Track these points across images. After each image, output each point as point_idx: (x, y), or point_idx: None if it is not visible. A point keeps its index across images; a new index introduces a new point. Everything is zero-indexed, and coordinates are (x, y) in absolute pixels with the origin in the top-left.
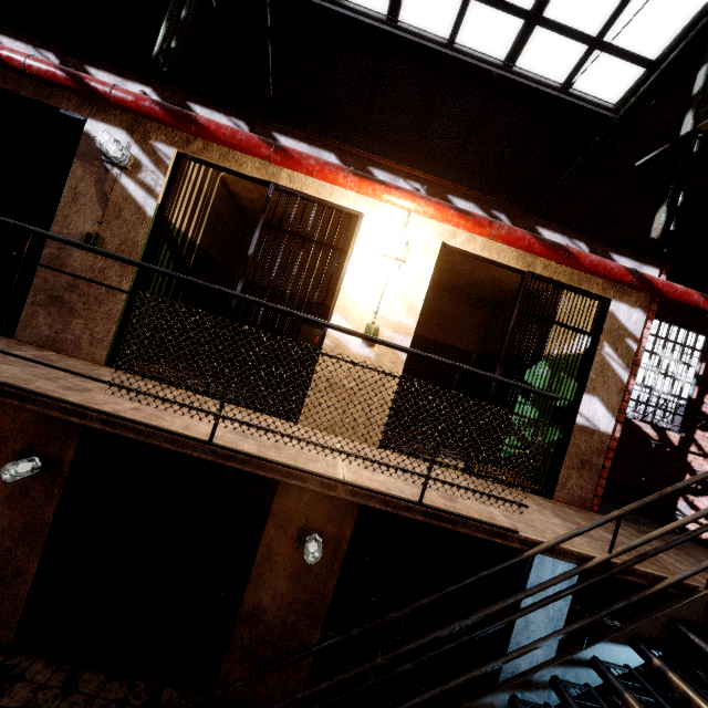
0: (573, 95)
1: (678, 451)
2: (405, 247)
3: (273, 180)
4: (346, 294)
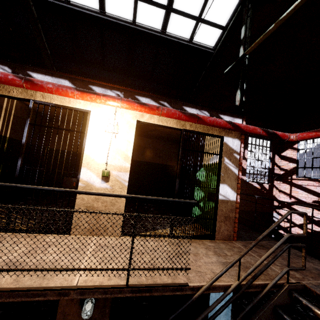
0: (195, 44)
1: (269, 191)
2: (116, 125)
3: (32, 98)
4: (88, 156)
